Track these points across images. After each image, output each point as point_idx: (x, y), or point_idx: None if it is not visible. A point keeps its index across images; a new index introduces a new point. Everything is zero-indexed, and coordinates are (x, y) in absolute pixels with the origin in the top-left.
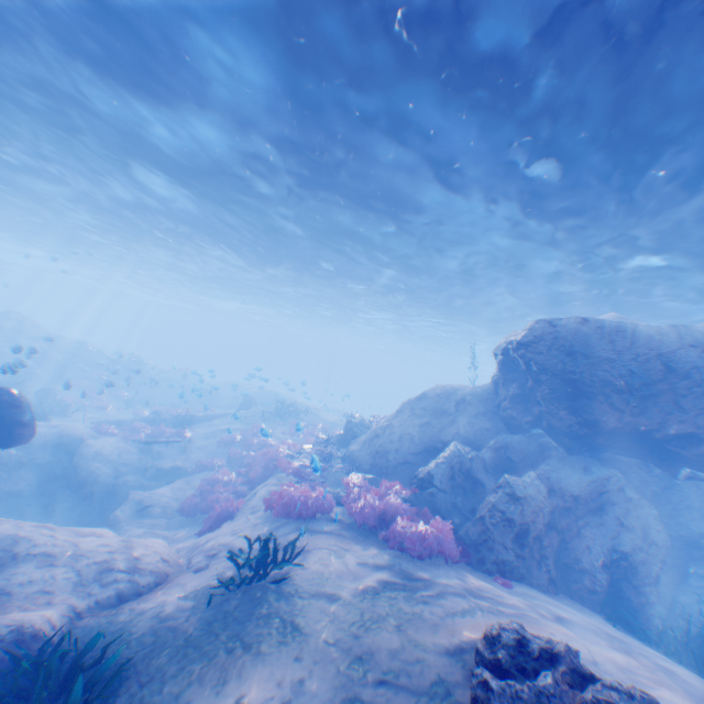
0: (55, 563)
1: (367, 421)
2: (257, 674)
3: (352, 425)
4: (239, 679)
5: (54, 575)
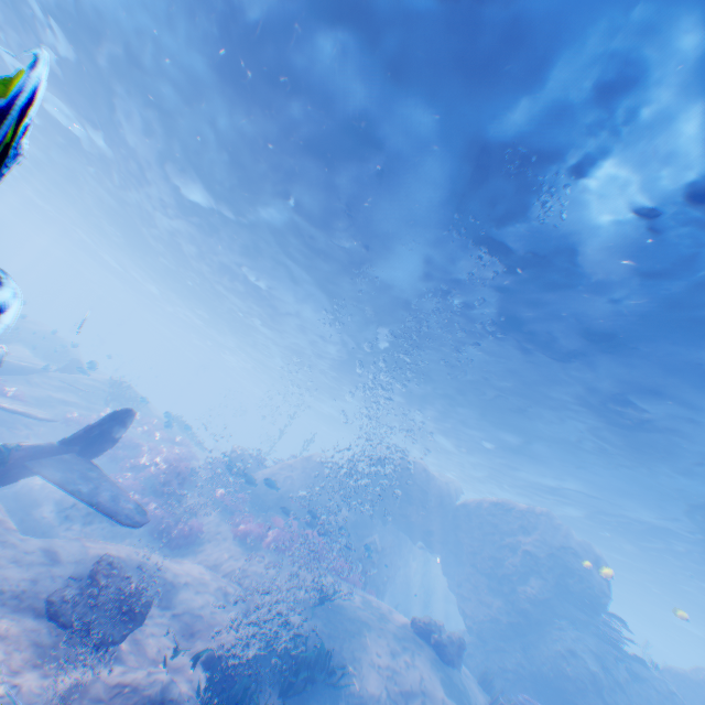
0: (200, 589)
1: (248, 454)
2: (374, 643)
3: (244, 457)
4: (370, 646)
5: (208, 599)
